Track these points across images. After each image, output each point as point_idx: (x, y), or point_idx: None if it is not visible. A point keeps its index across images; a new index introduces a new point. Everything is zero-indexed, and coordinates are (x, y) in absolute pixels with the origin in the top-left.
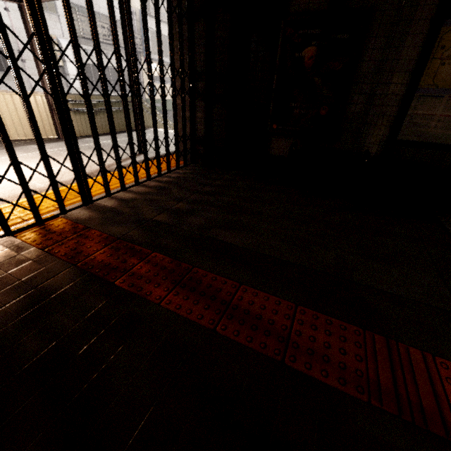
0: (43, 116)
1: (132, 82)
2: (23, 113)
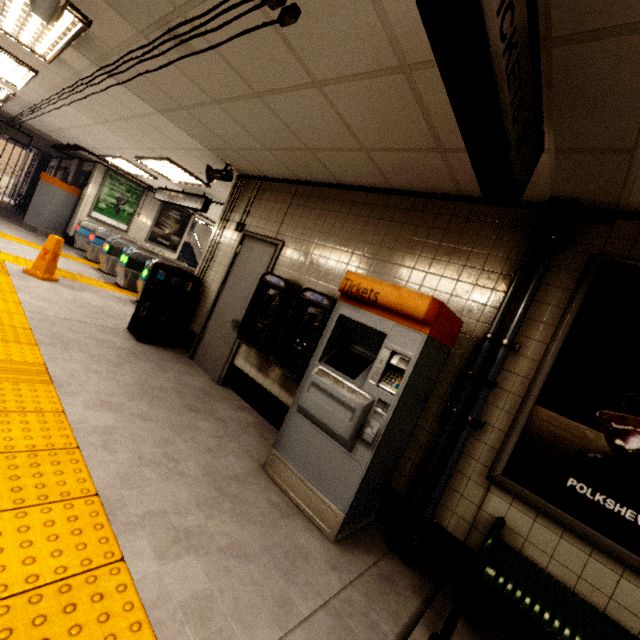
0: (10, 188)
1: (25, 177)
2: (1, 183)
